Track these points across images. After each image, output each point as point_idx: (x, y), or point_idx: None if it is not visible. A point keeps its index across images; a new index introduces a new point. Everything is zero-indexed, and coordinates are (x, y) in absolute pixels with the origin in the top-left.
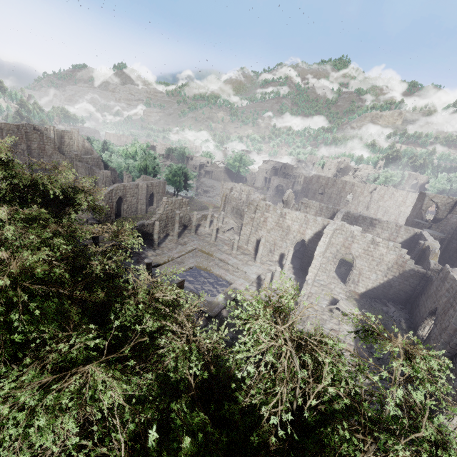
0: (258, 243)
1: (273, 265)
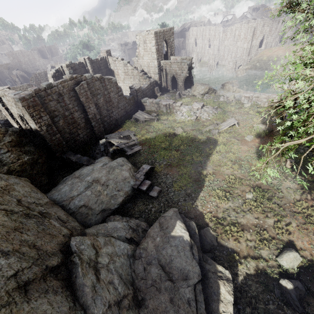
0: None
1: None
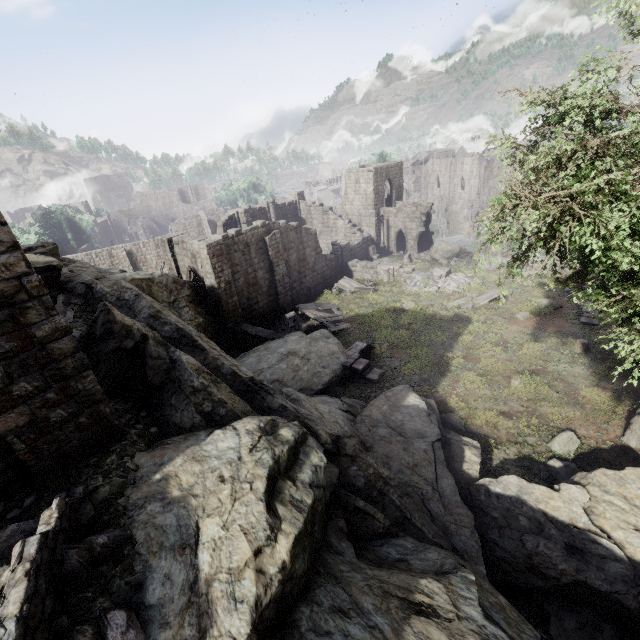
0: None
1: None
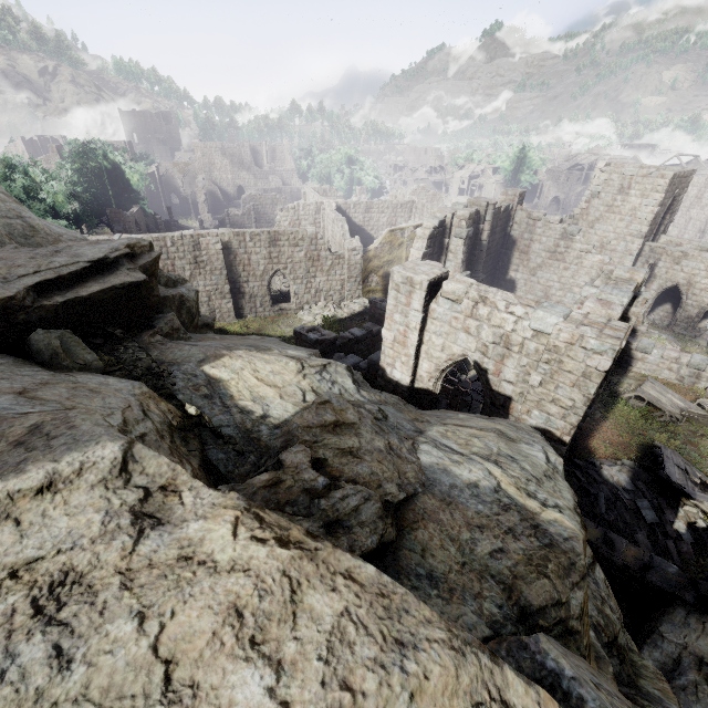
0: None
1: None
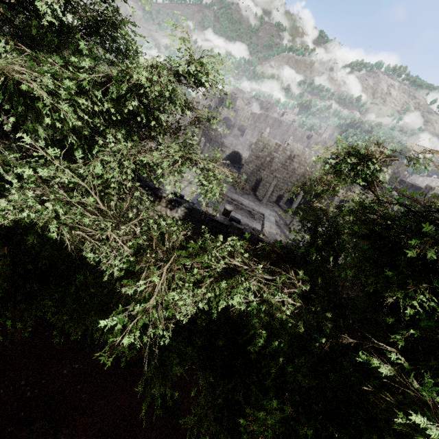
0: (257, 183)
1: (274, 206)
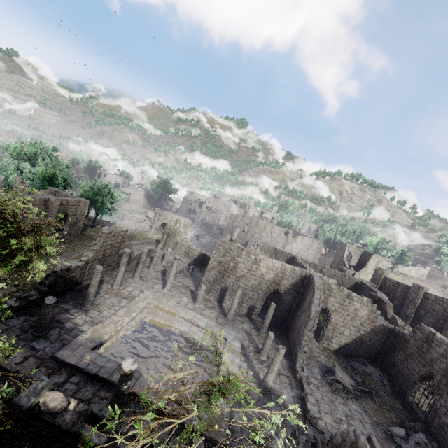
0: (223, 293)
1: (244, 321)
